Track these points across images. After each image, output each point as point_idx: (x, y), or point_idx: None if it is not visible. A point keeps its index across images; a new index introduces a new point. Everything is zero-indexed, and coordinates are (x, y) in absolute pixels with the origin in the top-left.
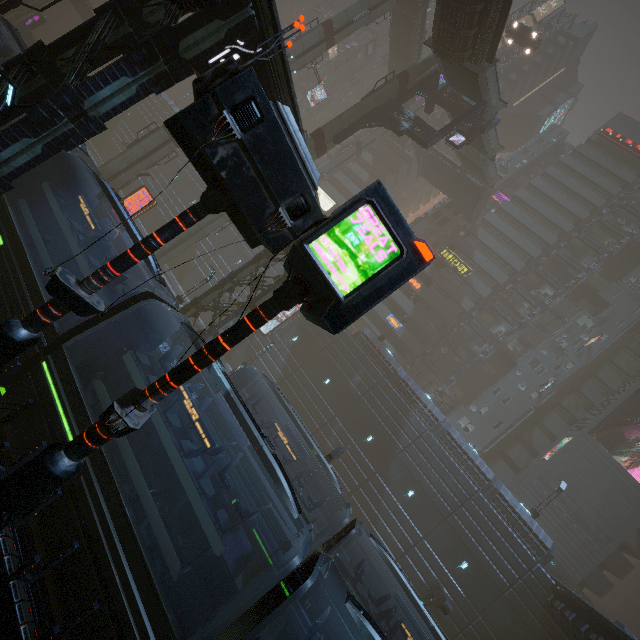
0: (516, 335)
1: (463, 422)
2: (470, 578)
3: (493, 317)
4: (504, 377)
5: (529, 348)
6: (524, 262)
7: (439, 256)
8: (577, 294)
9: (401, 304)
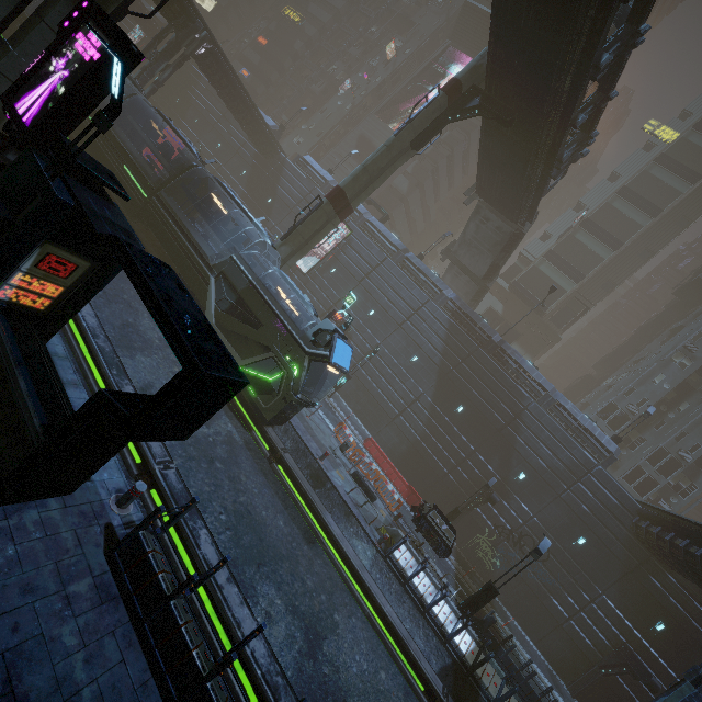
0: (343, 68)
1: (297, 139)
2: (222, 151)
3: (328, 60)
4: (329, 100)
5: (351, 75)
6: (351, 5)
7: (283, 15)
8: (401, 29)
9: (252, 59)
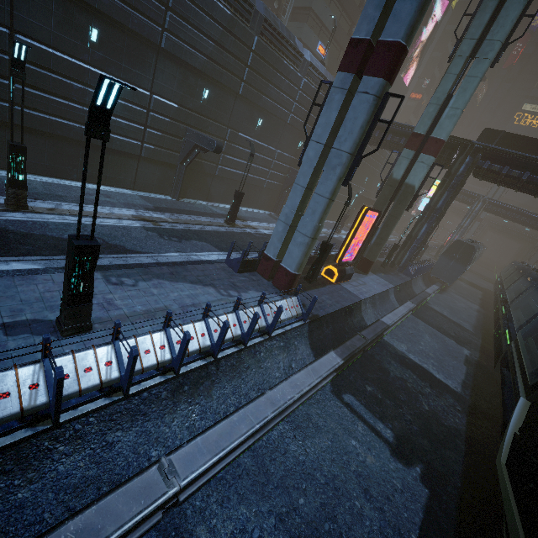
0: None
1: None
2: None
3: None
4: None
5: None
6: None
7: None
8: None
9: (325, 21)
